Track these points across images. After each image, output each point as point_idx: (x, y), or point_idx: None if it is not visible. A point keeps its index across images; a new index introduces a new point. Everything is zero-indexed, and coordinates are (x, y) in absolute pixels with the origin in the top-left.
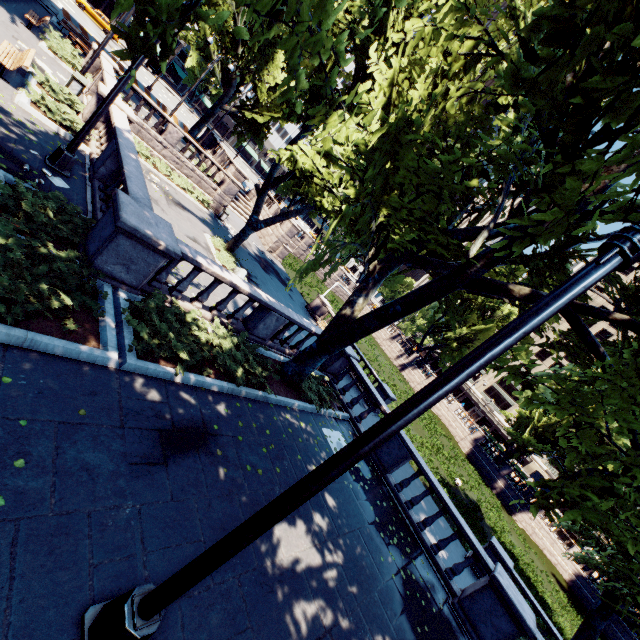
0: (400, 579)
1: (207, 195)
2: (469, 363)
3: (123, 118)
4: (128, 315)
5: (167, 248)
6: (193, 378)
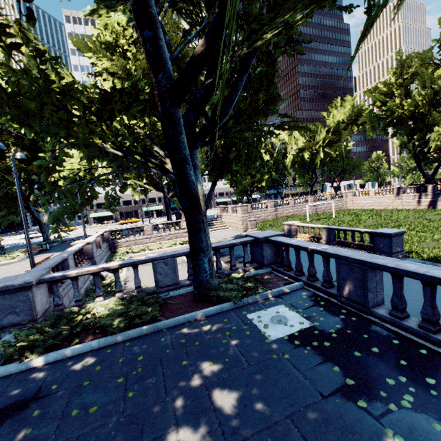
0: None
1: (185, 238)
2: None
3: (80, 245)
4: None
5: (19, 284)
6: (52, 355)
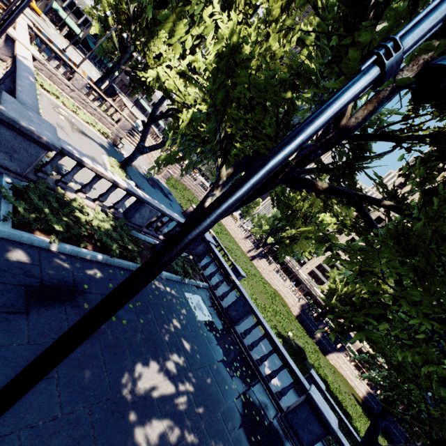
0: (240, 401)
1: (107, 129)
2: (254, 170)
3: (27, 54)
4: (5, 191)
5: (46, 141)
6: (68, 248)
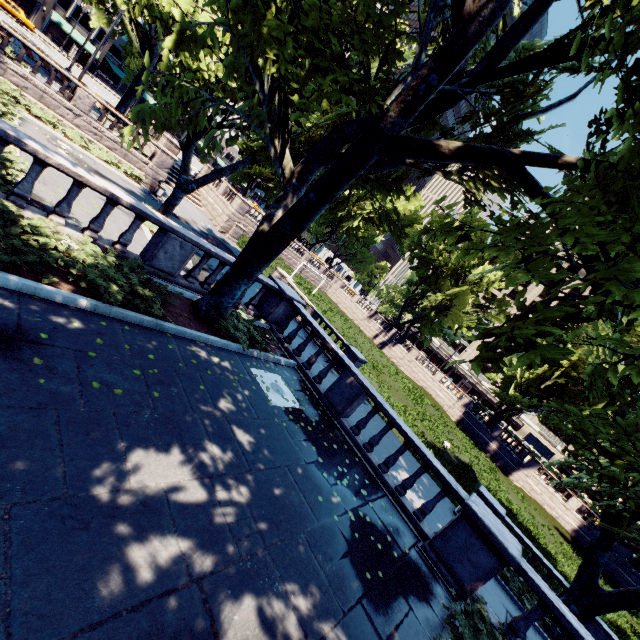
0: (346, 521)
1: (138, 170)
2: None
3: None
4: None
5: None
6: (14, 280)
